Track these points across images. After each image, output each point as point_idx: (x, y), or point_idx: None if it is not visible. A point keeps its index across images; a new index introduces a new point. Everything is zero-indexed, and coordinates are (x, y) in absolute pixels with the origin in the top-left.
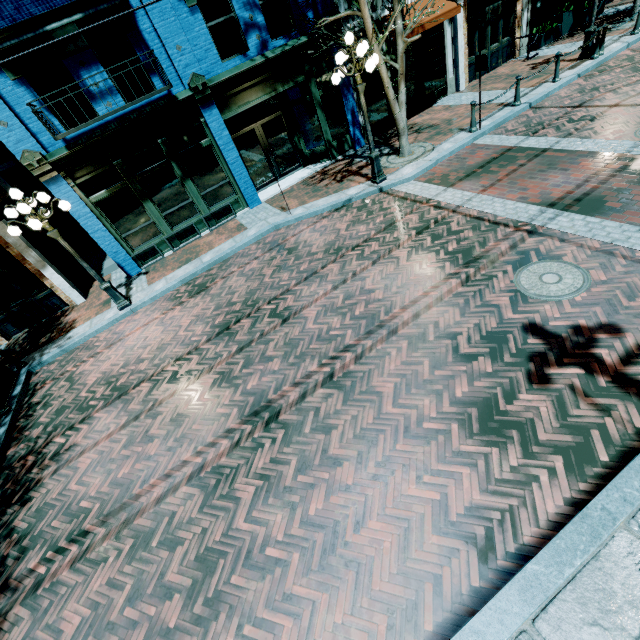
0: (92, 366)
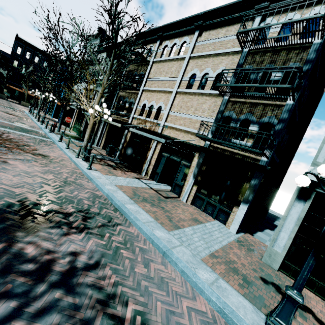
0: (20, 105)
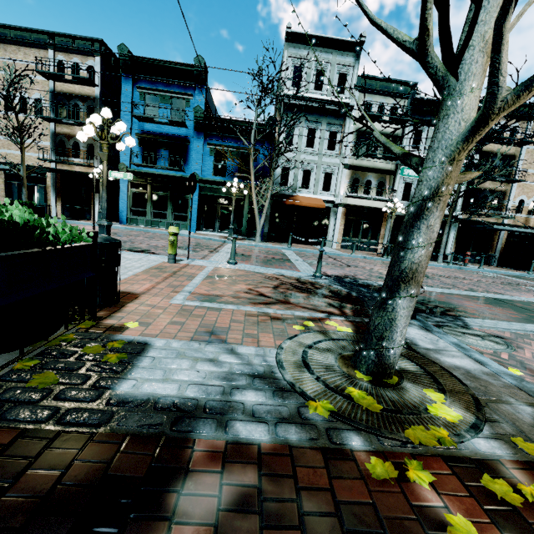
0: None
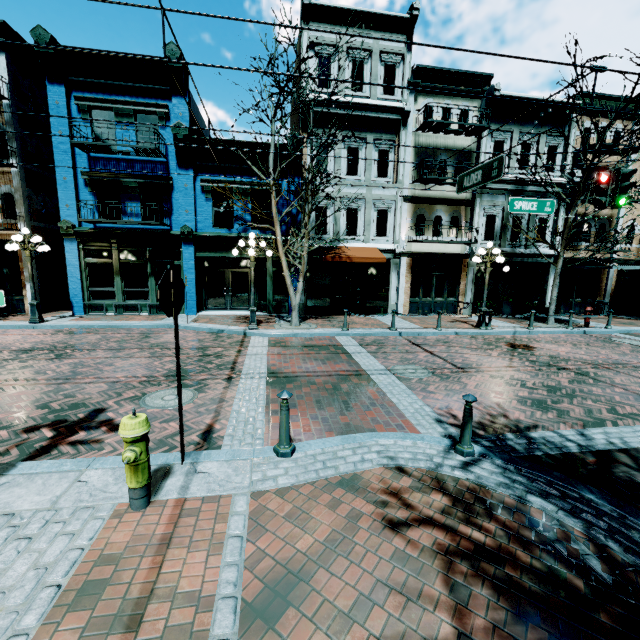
0: None
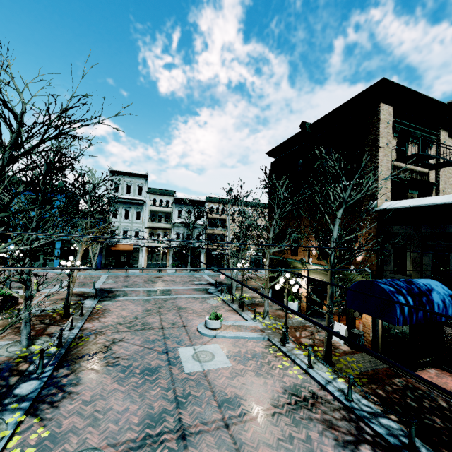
0: None
